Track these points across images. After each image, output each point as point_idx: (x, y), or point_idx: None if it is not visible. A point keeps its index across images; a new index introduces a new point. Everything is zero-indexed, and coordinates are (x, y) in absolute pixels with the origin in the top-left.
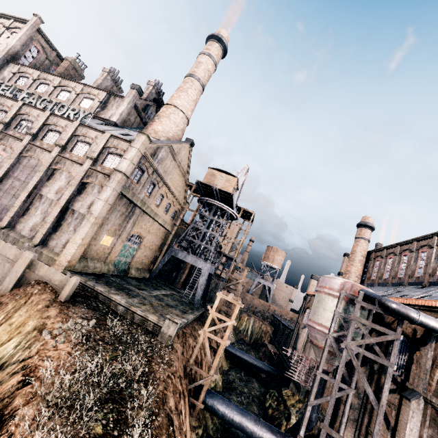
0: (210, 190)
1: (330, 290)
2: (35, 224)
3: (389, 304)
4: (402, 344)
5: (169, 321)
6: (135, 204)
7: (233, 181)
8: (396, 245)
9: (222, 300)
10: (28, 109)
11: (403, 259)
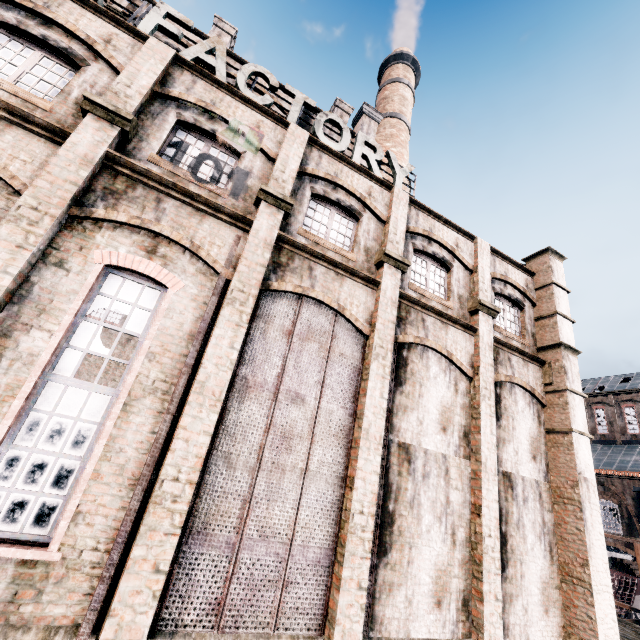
0: None
1: None
2: (437, 570)
3: None
4: None
5: None
6: None
7: None
8: (606, 393)
9: None
10: (202, 88)
11: (626, 411)
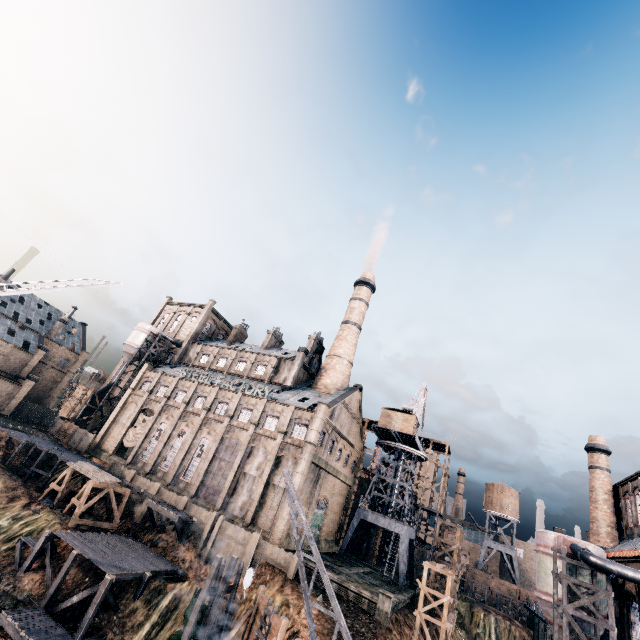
0: (388, 432)
1: (545, 548)
2: (243, 502)
3: (586, 557)
4: (636, 608)
5: (382, 596)
6: (321, 467)
7: (411, 419)
8: (636, 475)
9: (432, 574)
10: (223, 393)
11: None
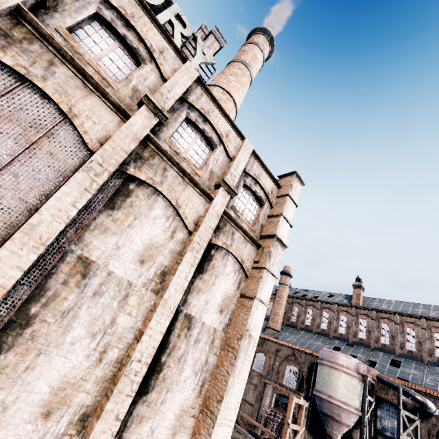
0: None
1: (349, 370)
2: (64, 381)
3: (423, 401)
4: (389, 410)
5: None
6: None
7: None
8: (317, 301)
9: None
10: None
11: (324, 314)
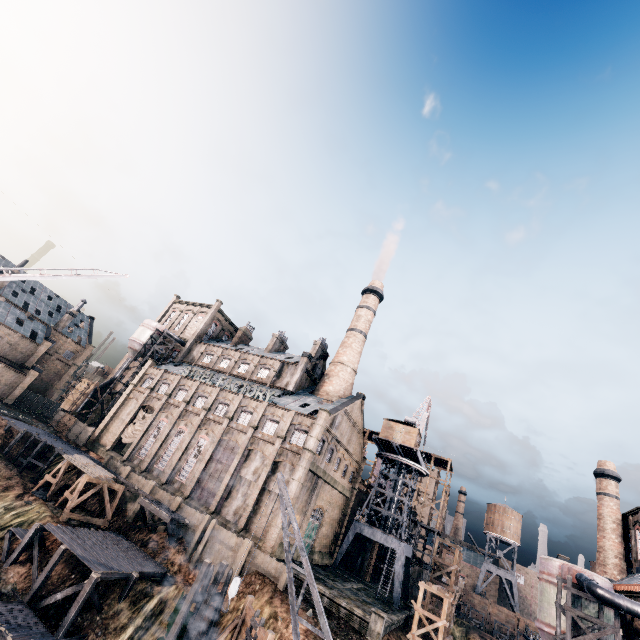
0: (389, 444)
1: (548, 576)
2: (237, 507)
3: (593, 589)
4: None
5: (375, 615)
6: (318, 476)
7: (414, 432)
8: None
9: (428, 595)
10: (224, 394)
11: None
